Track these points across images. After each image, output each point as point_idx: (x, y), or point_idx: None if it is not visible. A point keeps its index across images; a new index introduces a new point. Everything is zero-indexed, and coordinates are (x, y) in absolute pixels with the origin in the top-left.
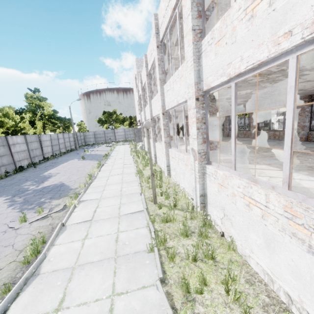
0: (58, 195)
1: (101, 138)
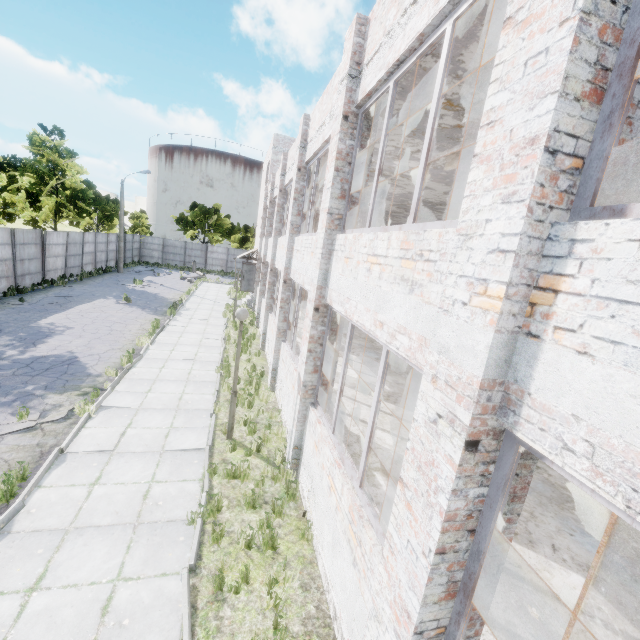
0: (62, 384)
1: (177, 256)
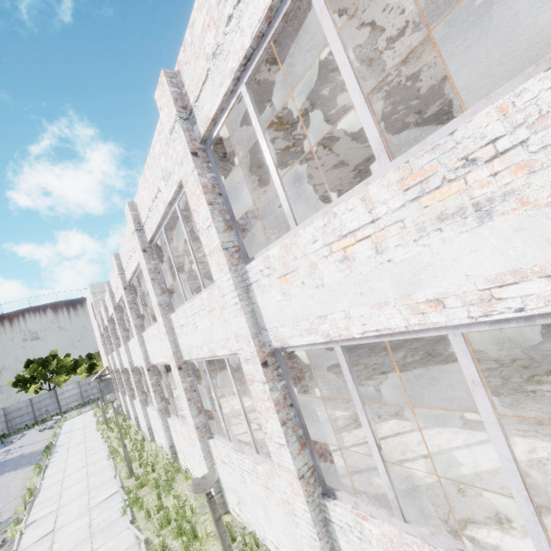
0: None
1: (24, 417)
